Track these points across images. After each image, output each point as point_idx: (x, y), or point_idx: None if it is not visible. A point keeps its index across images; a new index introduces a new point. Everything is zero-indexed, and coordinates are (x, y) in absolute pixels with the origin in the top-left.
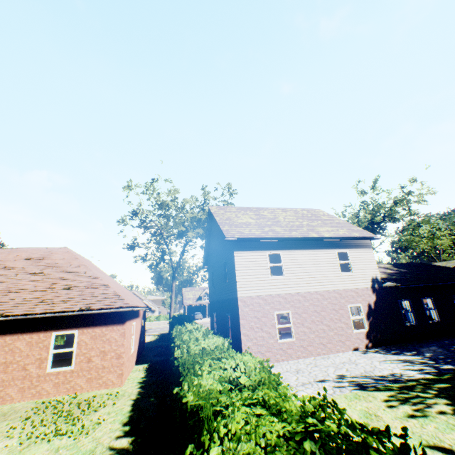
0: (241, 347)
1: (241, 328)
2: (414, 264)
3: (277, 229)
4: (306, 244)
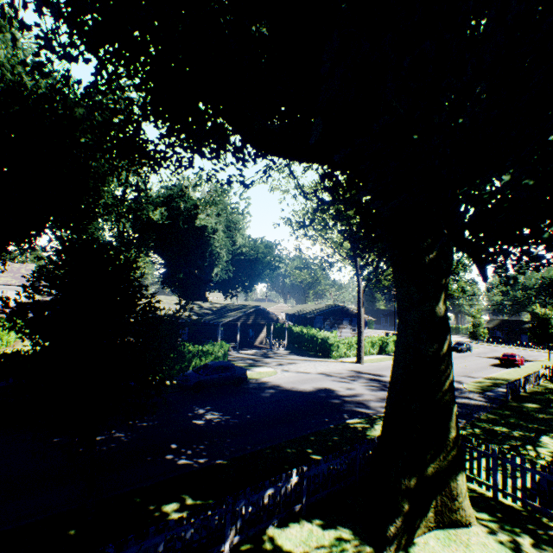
0: None
1: None
2: None
3: None
4: None
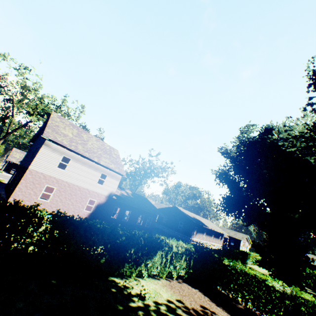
0: (13, 193)
1: (19, 184)
2: (142, 197)
3: (80, 147)
4: (89, 162)
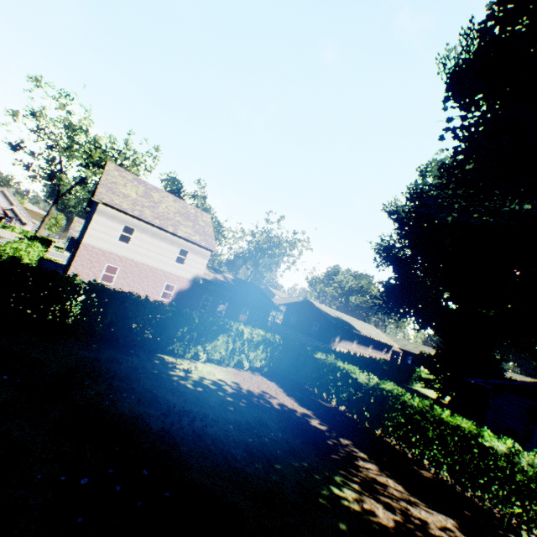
0: (68, 273)
1: (74, 262)
2: (250, 285)
3: (148, 212)
4: (161, 233)
